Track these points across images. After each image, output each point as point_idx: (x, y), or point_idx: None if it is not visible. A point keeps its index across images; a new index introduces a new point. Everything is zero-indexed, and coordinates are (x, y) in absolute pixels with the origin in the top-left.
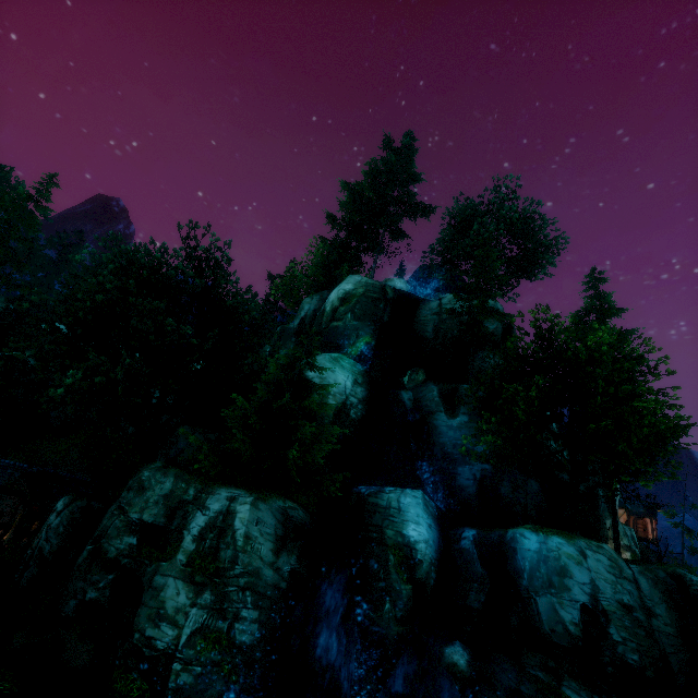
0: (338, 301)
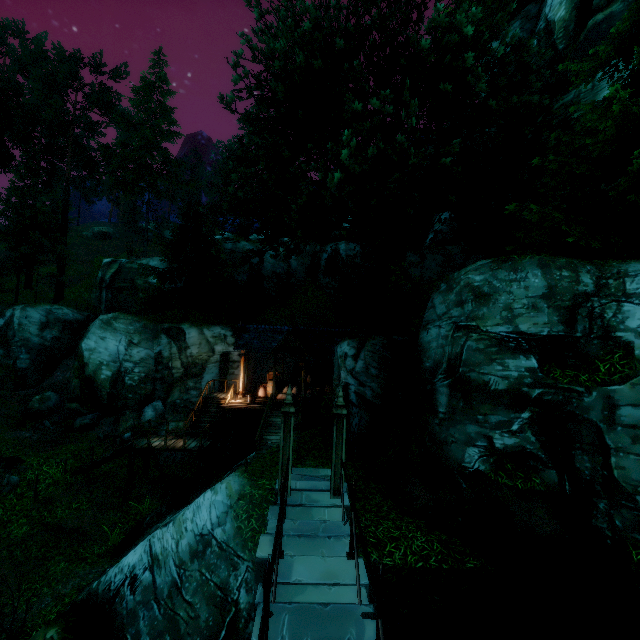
0: None
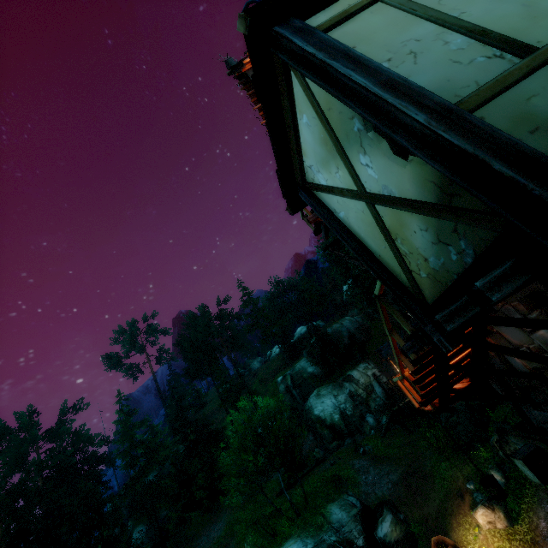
0: None
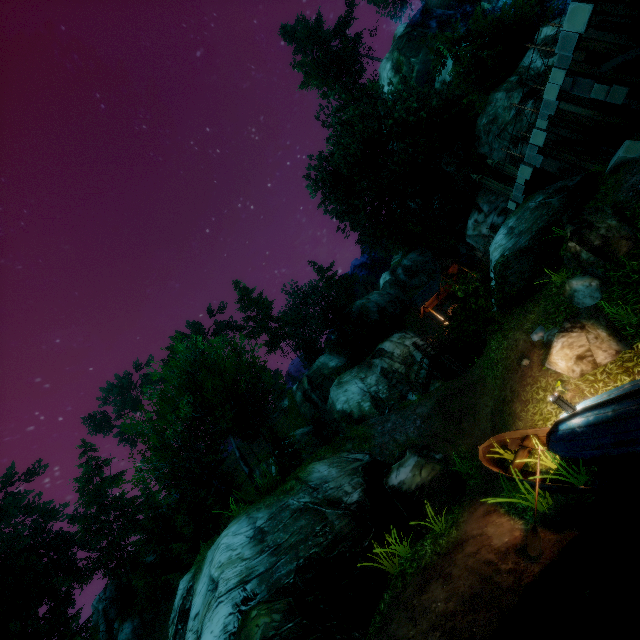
0: (396, 77)
